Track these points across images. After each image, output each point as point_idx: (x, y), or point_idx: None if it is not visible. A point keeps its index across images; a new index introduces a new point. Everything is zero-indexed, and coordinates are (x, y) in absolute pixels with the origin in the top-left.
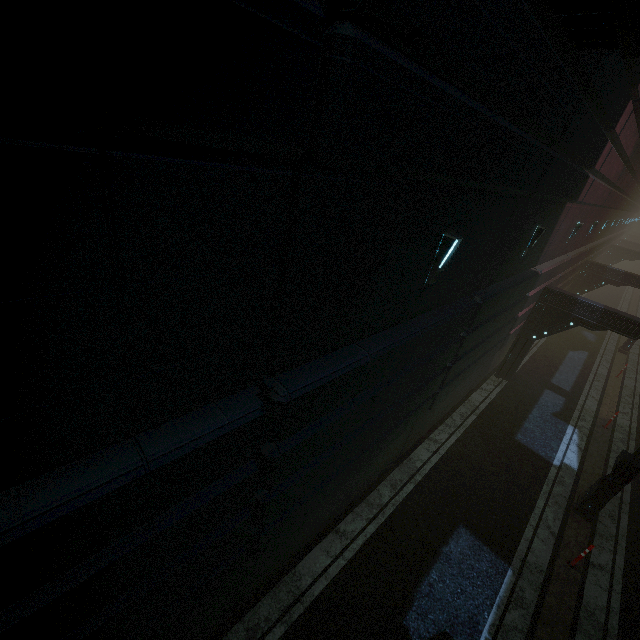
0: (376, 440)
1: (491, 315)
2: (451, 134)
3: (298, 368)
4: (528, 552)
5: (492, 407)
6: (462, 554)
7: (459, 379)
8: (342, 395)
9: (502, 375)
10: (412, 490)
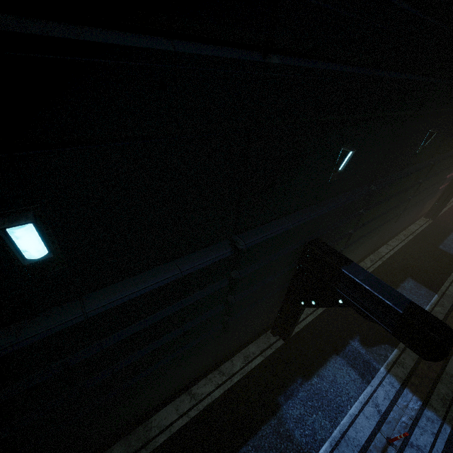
0: (377, 227)
1: (434, 173)
2: (447, 95)
3: (374, 182)
4: (446, 290)
5: (423, 232)
6: (411, 287)
7: (410, 209)
8: (384, 195)
9: (429, 217)
10: (381, 263)
